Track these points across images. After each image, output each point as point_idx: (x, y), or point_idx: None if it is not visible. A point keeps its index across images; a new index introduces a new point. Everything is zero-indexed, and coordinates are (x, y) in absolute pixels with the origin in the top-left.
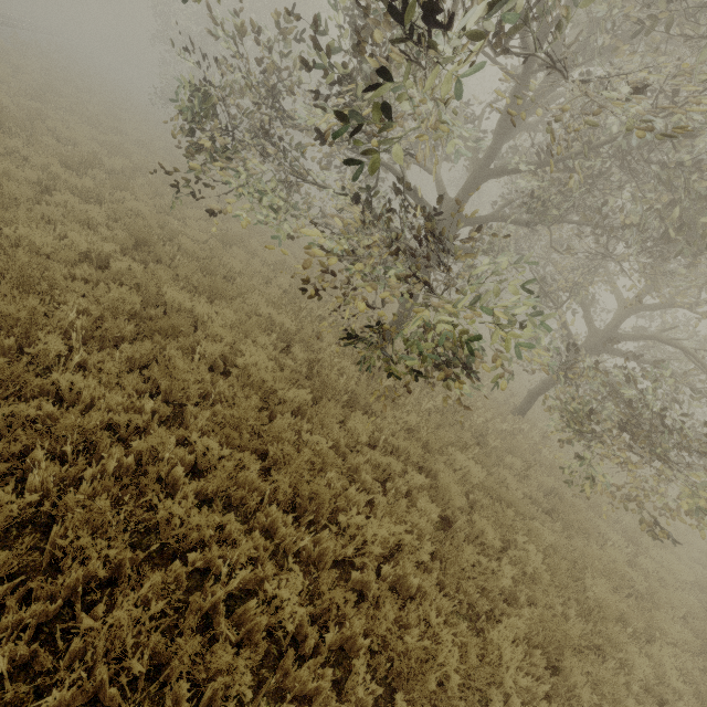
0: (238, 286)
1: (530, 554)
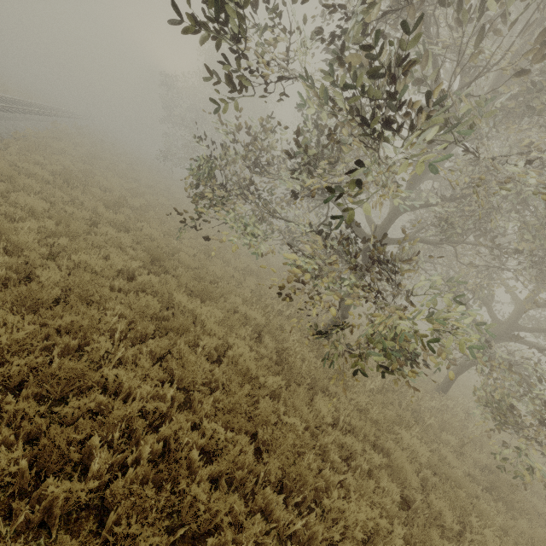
0: (221, 289)
1: (487, 538)
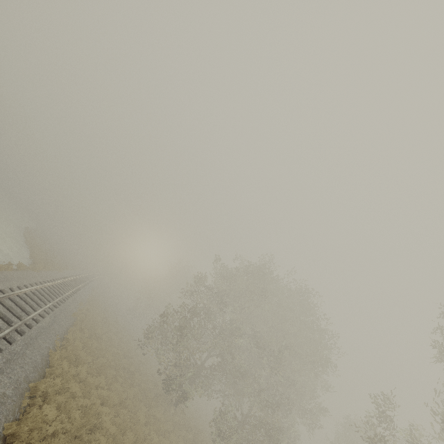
0: (142, 374)
1: None
